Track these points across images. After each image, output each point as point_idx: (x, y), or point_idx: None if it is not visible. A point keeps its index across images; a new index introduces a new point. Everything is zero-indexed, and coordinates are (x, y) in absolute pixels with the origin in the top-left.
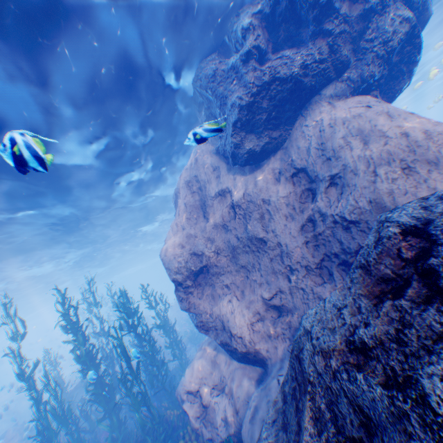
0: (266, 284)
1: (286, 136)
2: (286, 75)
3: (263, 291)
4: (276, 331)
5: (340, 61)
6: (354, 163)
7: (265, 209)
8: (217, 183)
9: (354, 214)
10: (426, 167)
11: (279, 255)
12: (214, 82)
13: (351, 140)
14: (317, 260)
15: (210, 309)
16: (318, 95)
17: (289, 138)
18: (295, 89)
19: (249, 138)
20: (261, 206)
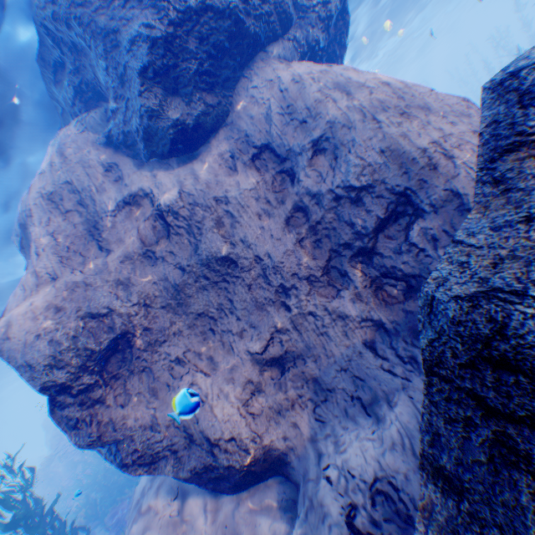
0: (252, 328)
1: (228, 108)
2: (221, 2)
3: (249, 343)
4: (290, 397)
5: (283, 11)
6: (345, 115)
7: (222, 210)
8: (119, 188)
9: (365, 175)
10: (421, 112)
11: (262, 276)
12: (87, 8)
13: (330, 92)
14: (322, 263)
15: (154, 418)
16: (264, 52)
17: (234, 109)
18: (234, 32)
19: (172, 101)
20: (215, 207)
